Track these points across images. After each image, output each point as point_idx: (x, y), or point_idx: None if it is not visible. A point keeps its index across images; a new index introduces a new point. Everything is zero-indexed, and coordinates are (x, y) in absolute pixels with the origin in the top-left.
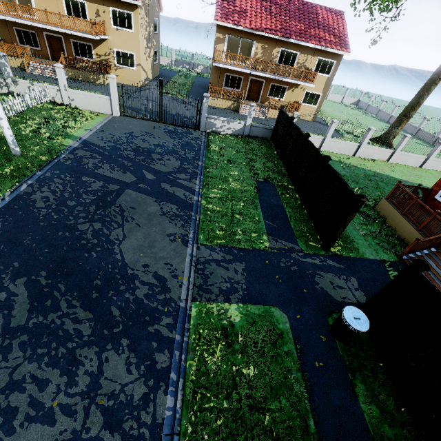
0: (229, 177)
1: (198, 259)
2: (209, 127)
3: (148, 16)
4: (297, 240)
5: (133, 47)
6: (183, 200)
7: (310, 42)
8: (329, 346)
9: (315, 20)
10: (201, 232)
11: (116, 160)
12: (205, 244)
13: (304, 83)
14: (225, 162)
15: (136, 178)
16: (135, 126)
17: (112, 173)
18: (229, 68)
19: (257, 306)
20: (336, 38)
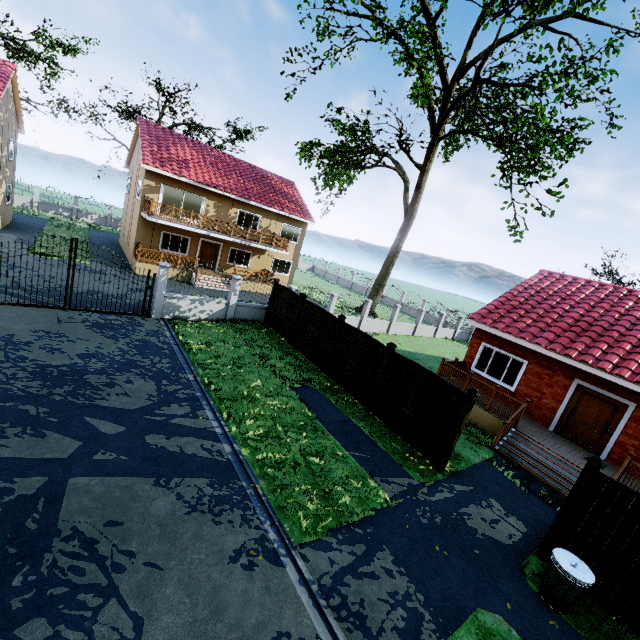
0: (254, 392)
1: (320, 584)
2: (168, 310)
3: (1, 135)
4: (405, 470)
5: None
6: (210, 461)
7: (273, 207)
8: (567, 633)
9: (271, 185)
10: (284, 518)
11: (0, 409)
12: (308, 541)
13: (277, 249)
14: (229, 366)
15: (78, 440)
16: (10, 321)
17: (5, 445)
18: (176, 226)
19: (462, 626)
20: (297, 206)
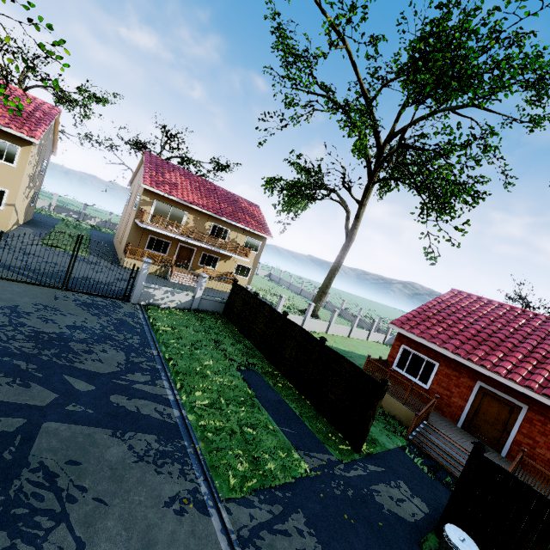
0: (205, 369)
1: (239, 534)
2: (144, 298)
3: (39, 156)
4: (326, 447)
5: (7, 182)
6: (160, 421)
7: (240, 223)
8: None
9: (240, 207)
10: (215, 475)
11: None
12: (233, 497)
13: (240, 256)
14: (188, 347)
15: (55, 393)
16: (18, 294)
17: None
18: (161, 232)
19: None
20: (260, 224)
